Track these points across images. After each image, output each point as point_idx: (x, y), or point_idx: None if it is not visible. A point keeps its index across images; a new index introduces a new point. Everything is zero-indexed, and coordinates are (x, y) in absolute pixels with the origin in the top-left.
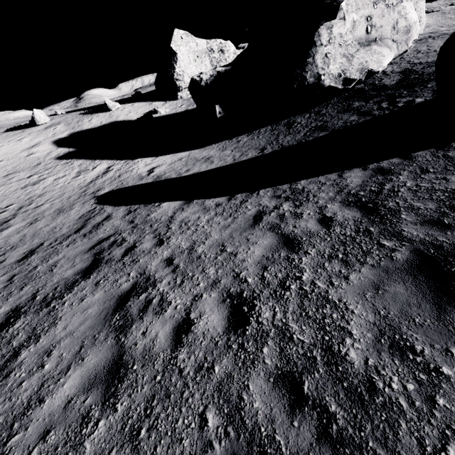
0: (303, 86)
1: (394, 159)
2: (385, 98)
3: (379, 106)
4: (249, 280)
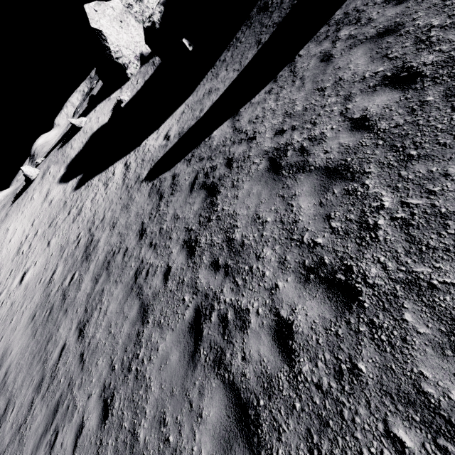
0: None
1: None
2: None
3: None
4: (380, 70)
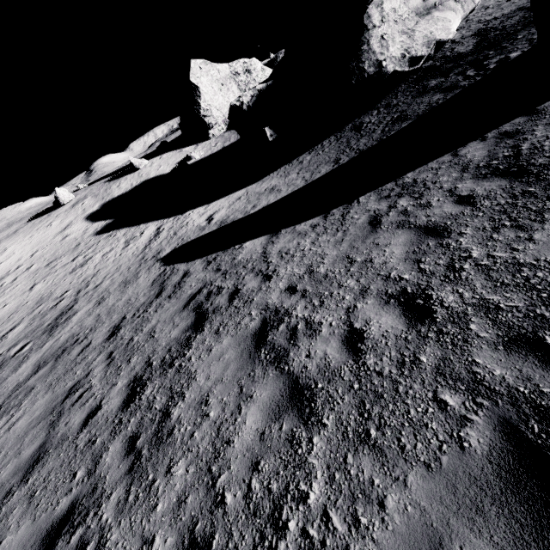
0: (363, 79)
1: (517, 119)
2: (468, 66)
3: (465, 75)
4: (405, 277)
